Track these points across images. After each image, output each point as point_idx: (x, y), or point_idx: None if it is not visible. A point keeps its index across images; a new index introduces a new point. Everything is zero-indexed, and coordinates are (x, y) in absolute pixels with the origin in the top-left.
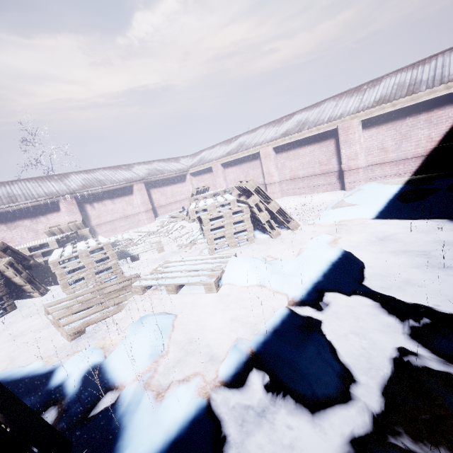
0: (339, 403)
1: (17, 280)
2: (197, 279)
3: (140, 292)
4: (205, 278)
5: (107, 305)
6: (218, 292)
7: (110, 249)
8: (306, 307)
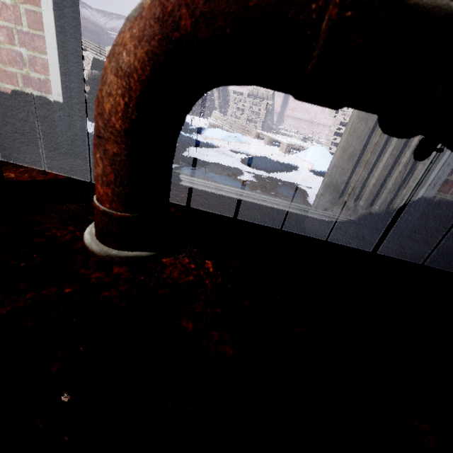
0: (249, 167)
1: (216, 102)
2: (282, 140)
3: (254, 136)
4: (286, 142)
5: (234, 129)
6: (285, 154)
7: (264, 108)
8: (309, 172)
